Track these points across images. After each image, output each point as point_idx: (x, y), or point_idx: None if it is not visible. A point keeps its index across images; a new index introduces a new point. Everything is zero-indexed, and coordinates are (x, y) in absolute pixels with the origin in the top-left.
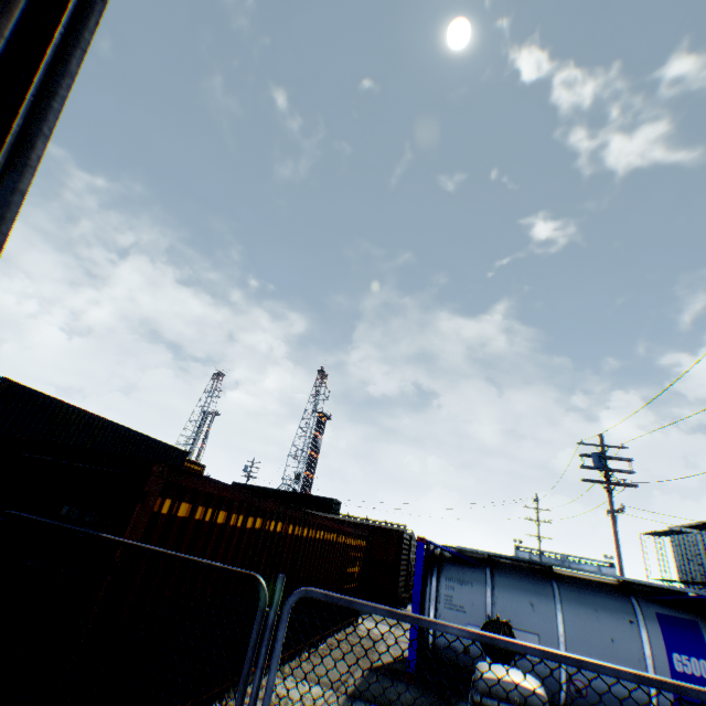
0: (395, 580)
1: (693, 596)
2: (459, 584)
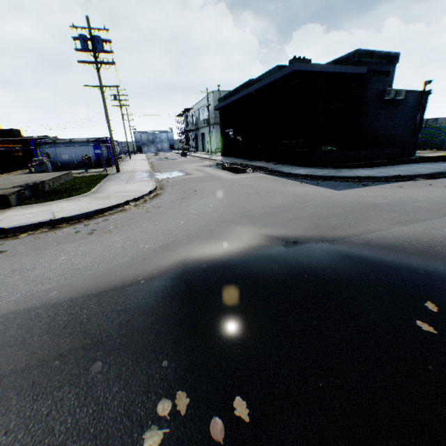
0: None
1: (100, 139)
2: (46, 149)
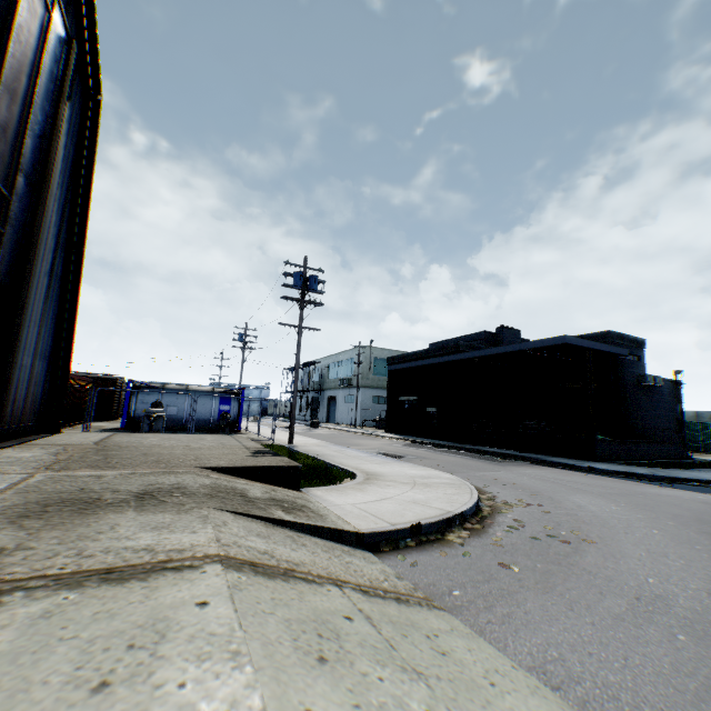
0: (112, 406)
1: (233, 389)
2: (148, 395)
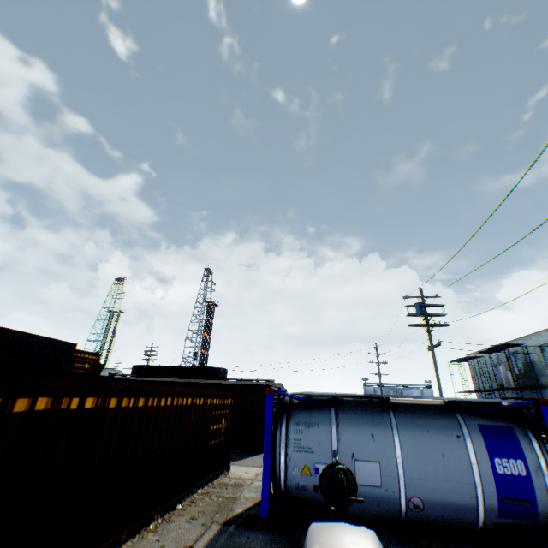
0: None
1: (508, 405)
2: (306, 427)
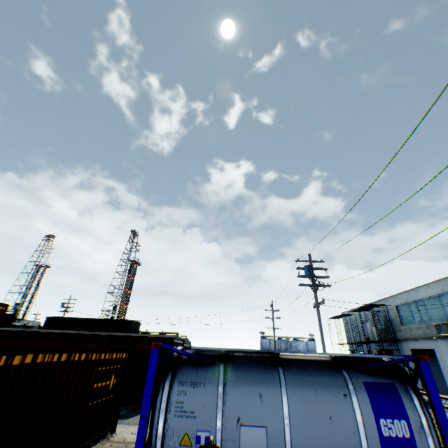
0: None
1: (390, 361)
2: (192, 387)
